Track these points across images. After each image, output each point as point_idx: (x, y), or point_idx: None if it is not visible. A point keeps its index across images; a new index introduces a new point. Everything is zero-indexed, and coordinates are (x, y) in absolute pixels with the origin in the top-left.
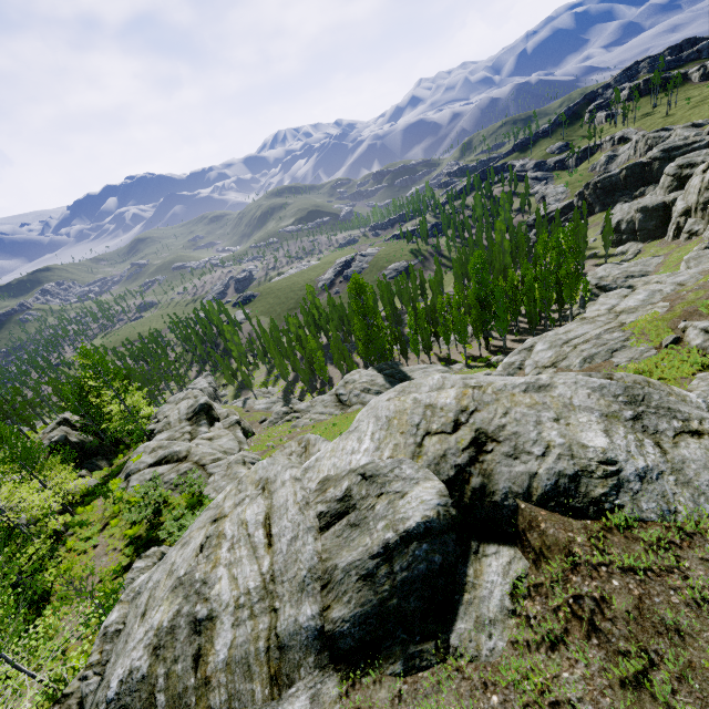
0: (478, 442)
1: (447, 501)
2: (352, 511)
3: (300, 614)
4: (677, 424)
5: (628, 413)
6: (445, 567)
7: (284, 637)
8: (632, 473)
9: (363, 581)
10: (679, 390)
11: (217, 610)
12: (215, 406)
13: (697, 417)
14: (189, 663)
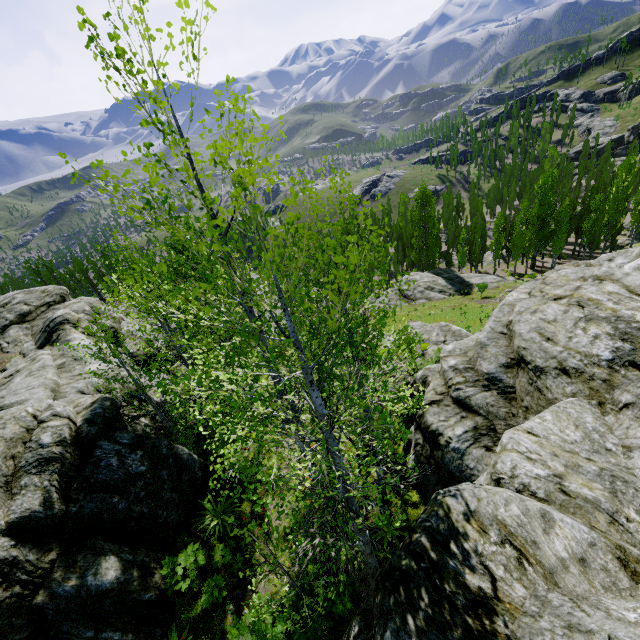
0: None
1: None
2: None
3: None
4: None
5: None
6: None
7: None
8: None
9: None
10: None
11: None
12: None
13: None
14: None
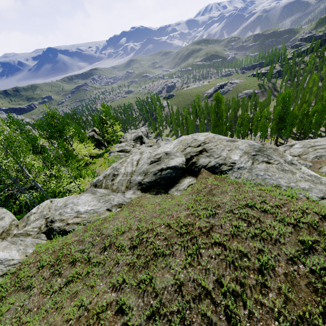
0: (201, 151)
1: (183, 163)
2: (159, 161)
3: (137, 178)
4: (265, 159)
5: (253, 153)
6: (175, 177)
7: (131, 181)
8: (237, 167)
9: (154, 175)
10: (287, 154)
11: (119, 174)
12: (145, 138)
13: (276, 159)
14: (110, 180)
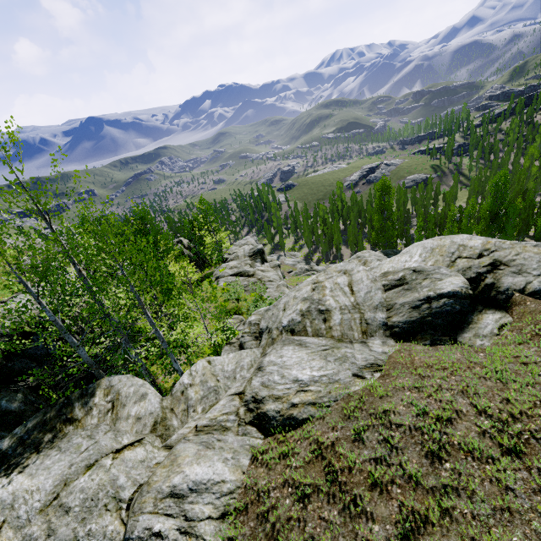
0: (494, 264)
1: (467, 287)
2: (406, 284)
3: (376, 315)
4: None
5: None
6: (461, 312)
7: (368, 321)
8: None
9: (413, 309)
10: None
11: (330, 309)
12: None
13: None
14: (321, 321)
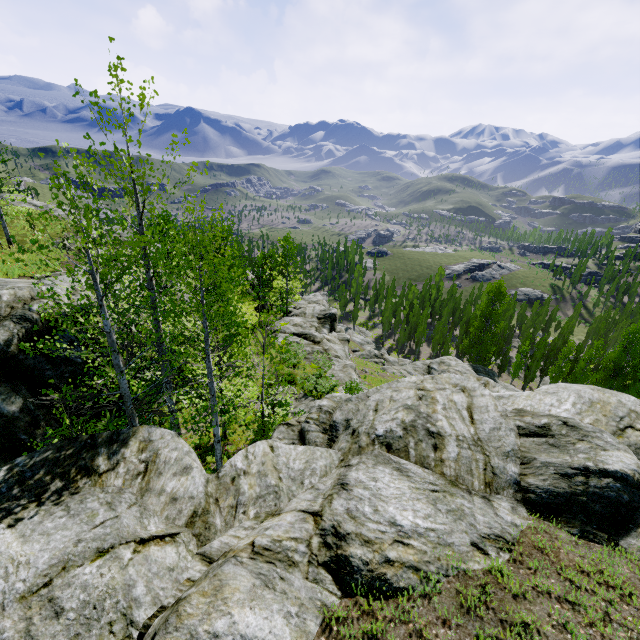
0: None
1: None
2: (551, 437)
3: (507, 466)
4: None
5: None
6: (629, 506)
7: (496, 470)
8: None
9: (560, 476)
10: None
11: (443, 434)
12: None
13: None
14: (430, 446)
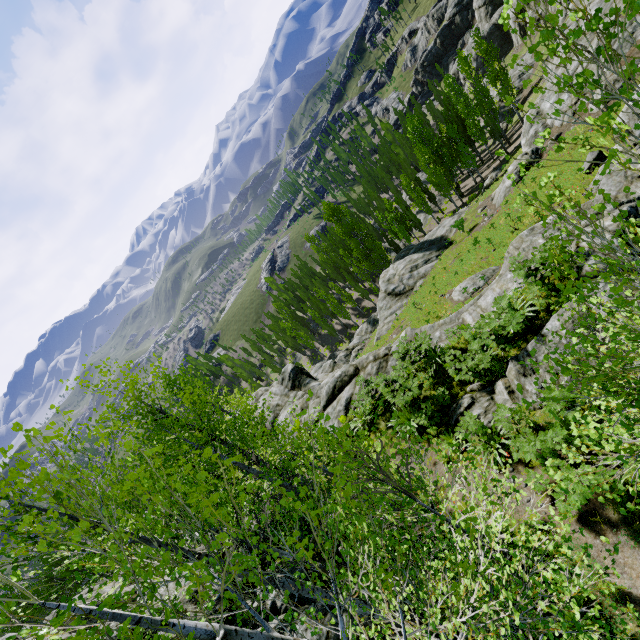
0: None
1: None
2: None
3: None
4: None
5: None
6: None
7: None
8: None
9: None
10: None
11: None
12: None
13: None
14: None
